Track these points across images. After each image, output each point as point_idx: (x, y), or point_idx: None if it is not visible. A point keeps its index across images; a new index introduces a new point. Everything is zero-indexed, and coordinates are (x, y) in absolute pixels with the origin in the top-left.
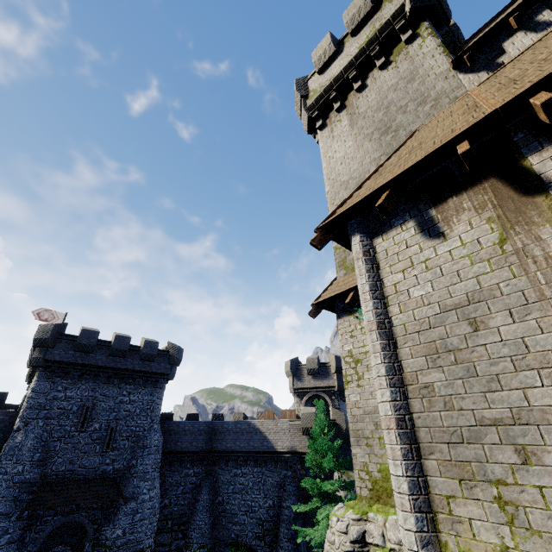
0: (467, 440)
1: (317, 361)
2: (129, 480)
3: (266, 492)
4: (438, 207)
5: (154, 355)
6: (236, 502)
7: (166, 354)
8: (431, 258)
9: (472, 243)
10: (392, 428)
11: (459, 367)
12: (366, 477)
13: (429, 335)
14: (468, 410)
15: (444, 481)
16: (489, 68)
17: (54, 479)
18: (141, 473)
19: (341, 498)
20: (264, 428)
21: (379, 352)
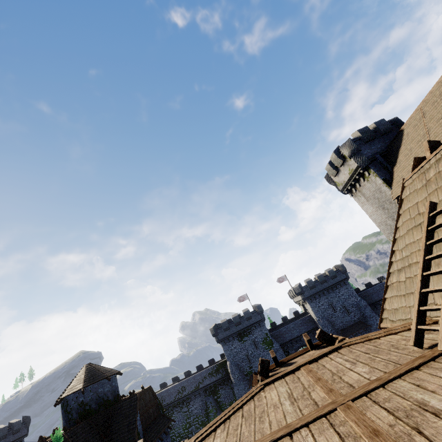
0: None
1: None
2: (366, 320)
3: None
4: None
5: (335, 275)
6: None
7: (339, 271)
8: None
9: None
10: None
11: None
12: None
13: None
14: None
15: None
16: None
17: (341, 328)
18: (368, 316)
19: None
20: None
21: None
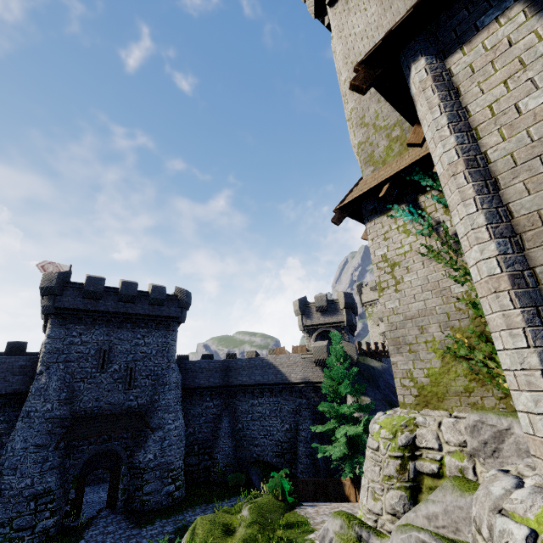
0: None
1: (326, 299)
2: (154, 413)
3: (283, 418)
4: None
5: (163, 300)
6: (255, 428)
7: (175, 299)
8: None
9: None
10: (502, 289)
11: None
12: (410, 384)
13: None
14: None
15: None
16: None
17: (84, 415)
18: (164, 407)
19: (357, 418)
20: (277, 362)
21: (473, 197)
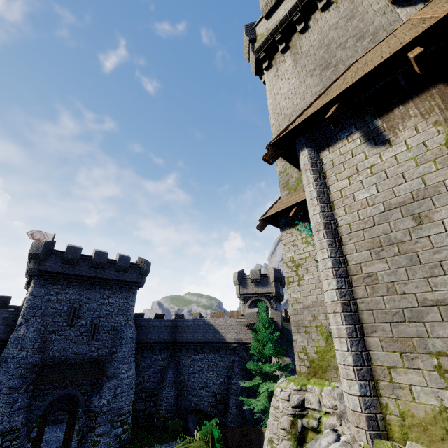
0: (408, 319)
1: (259, 273)
2: (111, 363)
3: (219, 372)
4: (384, 117)
5: (127, 267)
6: (195, 380)
7: (137, 267)
8: (376, 163)
9: (417, 146)
10: (337, 311)
11: (402, 257)
12: (304, 357)
13: (373, 232)
14: (411, 294)
15: (386, 355)
16: (426, 0)
17: (52, 362)
18: (120, 358)
19: (278, 376)
20: (216, 324)
21: (326, 248)
